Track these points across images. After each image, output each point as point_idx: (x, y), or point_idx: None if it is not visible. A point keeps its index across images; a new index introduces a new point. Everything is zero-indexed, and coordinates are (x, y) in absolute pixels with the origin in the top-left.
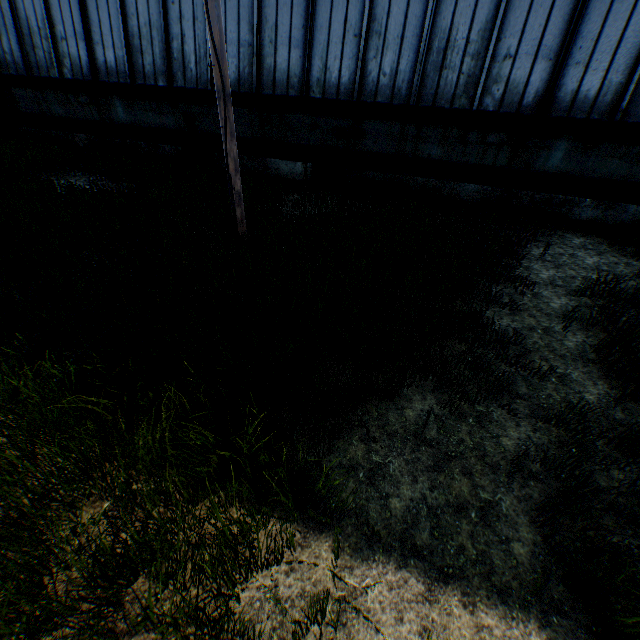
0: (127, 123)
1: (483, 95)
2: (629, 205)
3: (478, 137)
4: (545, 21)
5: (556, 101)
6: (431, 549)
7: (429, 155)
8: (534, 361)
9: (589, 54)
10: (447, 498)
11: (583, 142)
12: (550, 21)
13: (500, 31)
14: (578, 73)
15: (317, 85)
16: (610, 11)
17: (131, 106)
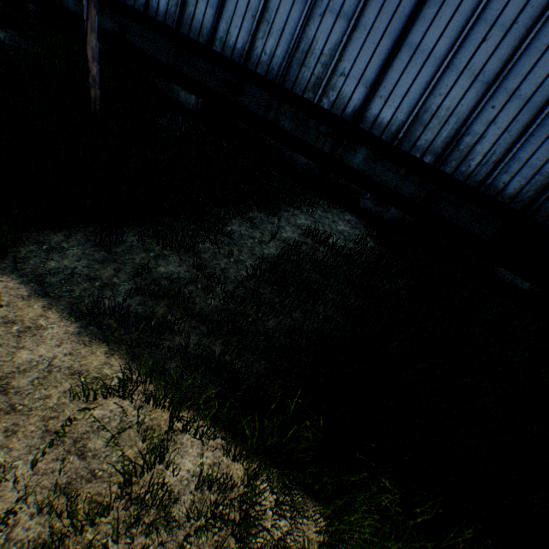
0: (74, 13)
1: (323, 95)
2: (391, 207)
3: (315, 125)
4: (369, 60)
5: (365, 118)
6: (52, 285)
7: (283, 126)
8: (233, 249)
9: (389, 94)
10: (91, 273)
11: (375, 153)
12: (372, 61)
13: (342, 55)
14: (381, 104)
15: (220, 42)
16: (406, 70)
17: (80, 0)
